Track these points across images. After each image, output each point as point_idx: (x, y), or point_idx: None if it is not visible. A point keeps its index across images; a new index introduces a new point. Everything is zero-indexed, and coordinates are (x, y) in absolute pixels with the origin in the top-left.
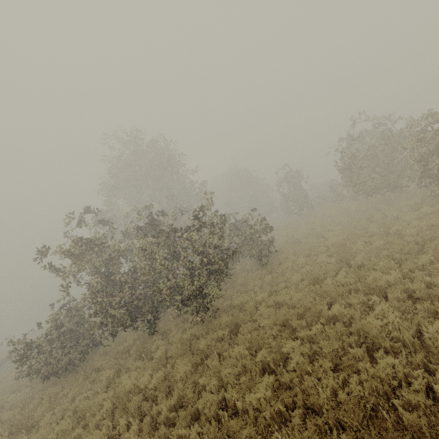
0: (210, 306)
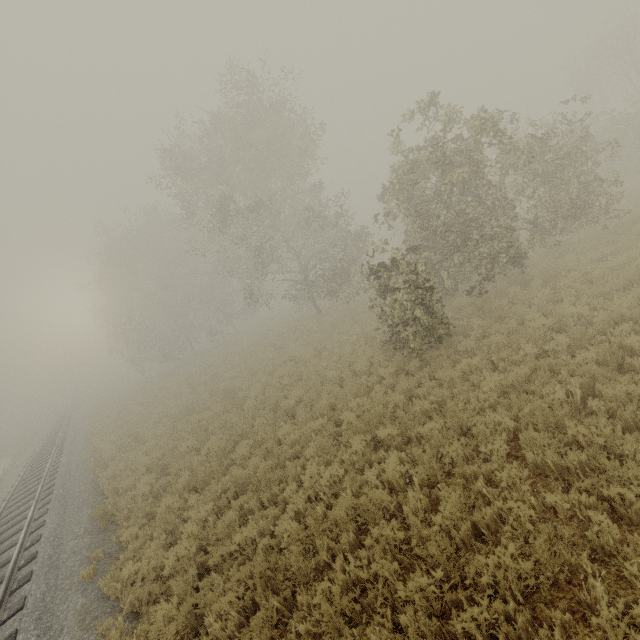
0: (534, 255)
